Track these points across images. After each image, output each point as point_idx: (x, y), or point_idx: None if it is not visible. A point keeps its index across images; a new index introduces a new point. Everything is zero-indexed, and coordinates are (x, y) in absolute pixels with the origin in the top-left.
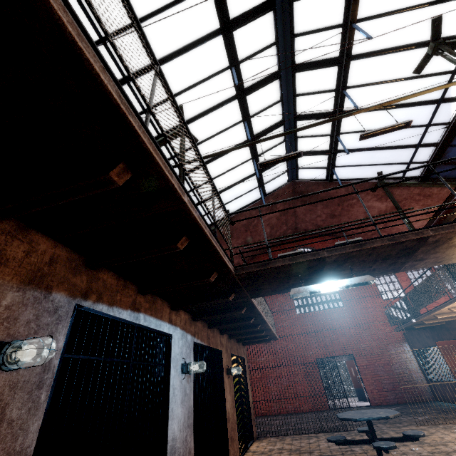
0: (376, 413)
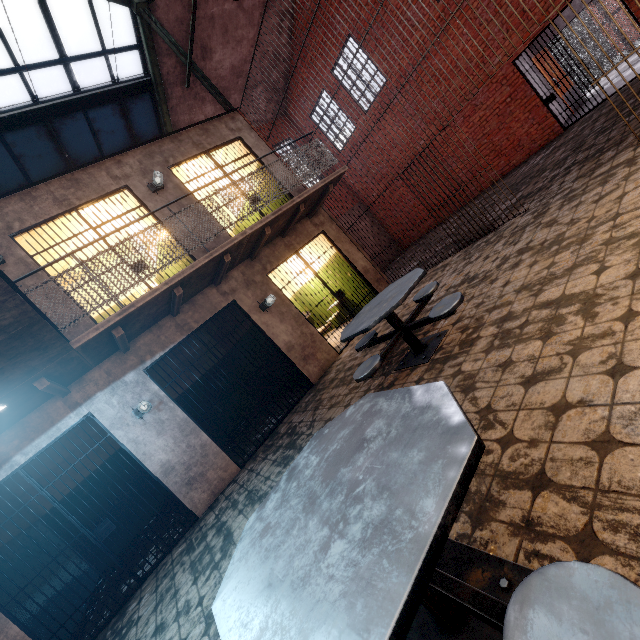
0: (380, 307)
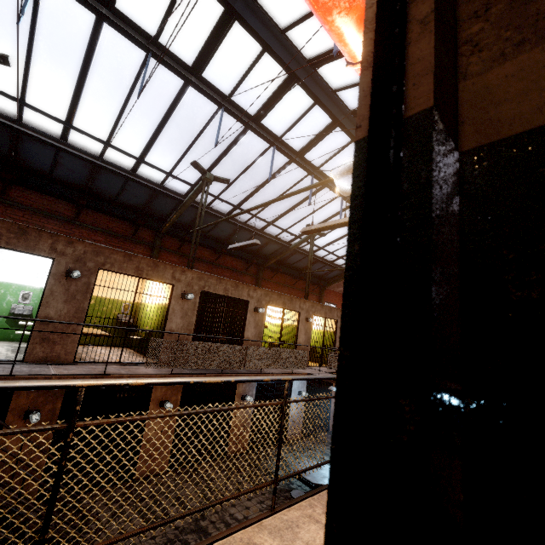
0: None
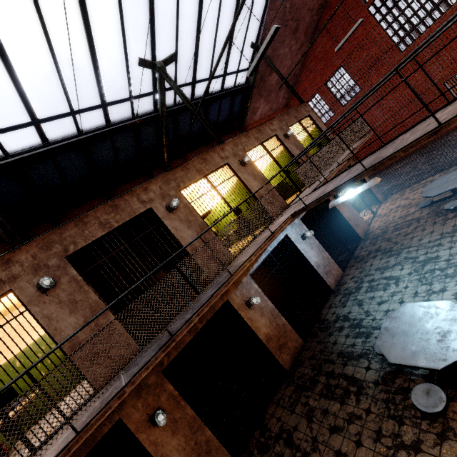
0: (454, 181)
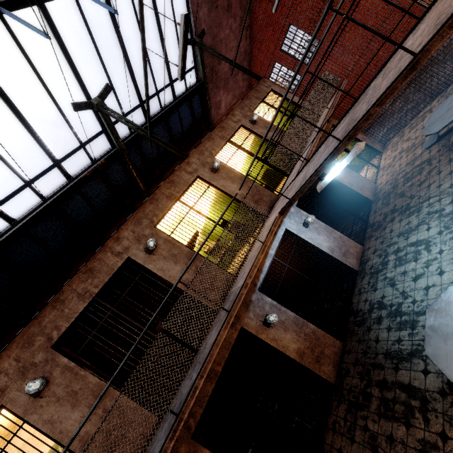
0: None
